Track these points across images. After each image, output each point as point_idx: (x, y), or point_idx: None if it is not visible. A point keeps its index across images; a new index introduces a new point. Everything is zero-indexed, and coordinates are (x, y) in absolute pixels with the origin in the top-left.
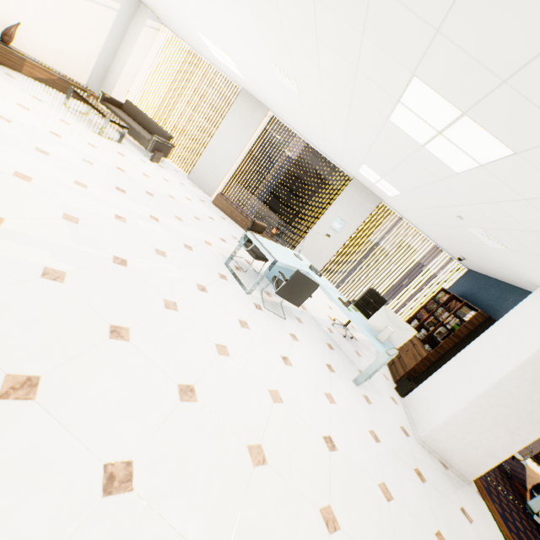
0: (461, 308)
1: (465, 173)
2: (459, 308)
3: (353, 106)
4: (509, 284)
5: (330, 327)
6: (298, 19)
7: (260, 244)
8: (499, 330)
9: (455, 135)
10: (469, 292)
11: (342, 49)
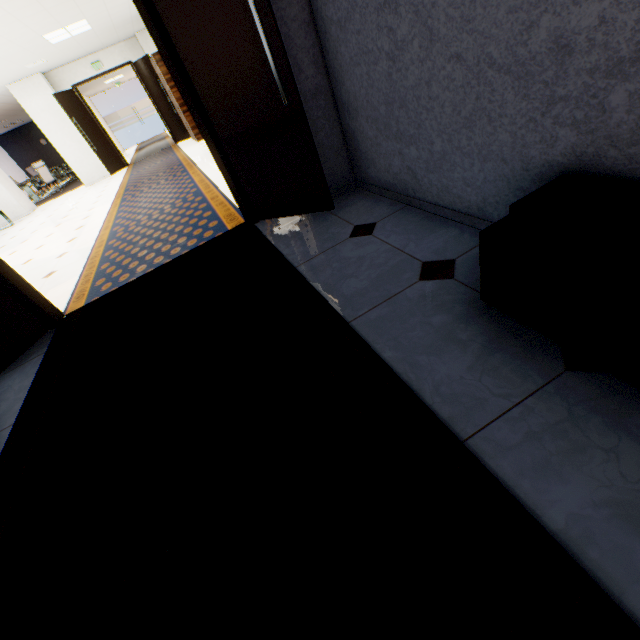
0: None
1: None
2: None
3: None
4: None
5: None
6: None
7: None
8: None
9: None
10: None
11: None
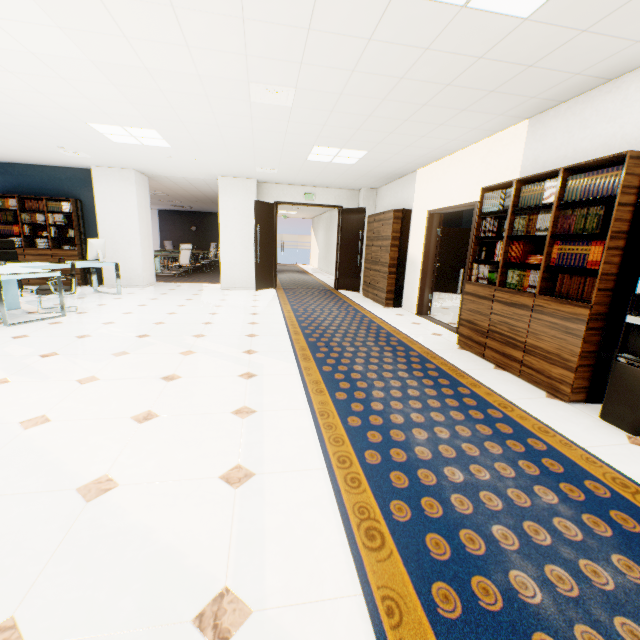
0: (50, 204)
1: (123, 143)
2: (48, 206)
3: (37, 107)
4: (45, 166)
5: (34, 297)
6: (82, 90)
7: (32, 273)
8: (106, 206)
9: (145, 139)
10: (11, 185)
11: (110, 109)
